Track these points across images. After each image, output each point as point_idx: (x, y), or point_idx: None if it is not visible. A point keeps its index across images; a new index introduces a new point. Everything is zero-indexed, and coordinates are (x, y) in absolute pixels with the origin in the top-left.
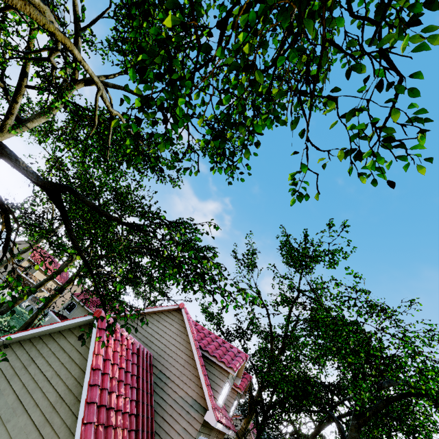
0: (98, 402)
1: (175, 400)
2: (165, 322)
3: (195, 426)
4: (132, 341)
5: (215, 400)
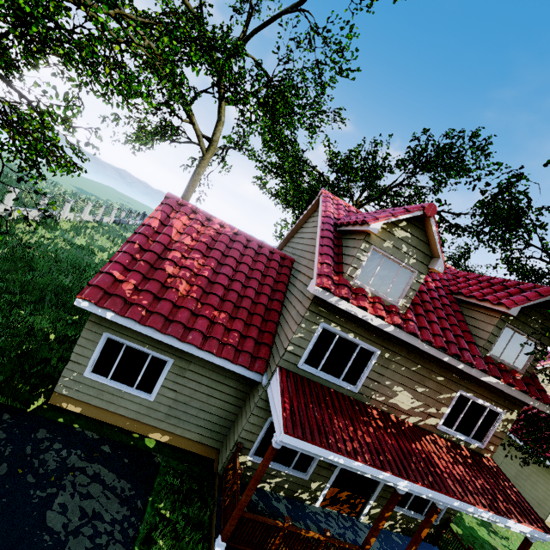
0: (146, 248)
1: (298, 289)
2: (310, 224)
3: (305, 306)
4: (234, 232)
5: (342, 276)
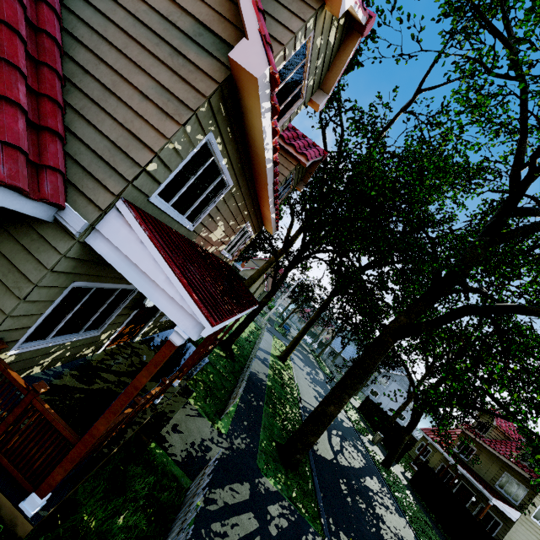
0: None
1: (136, 17)
2: None
3: (196, 86)
4: None
5: None
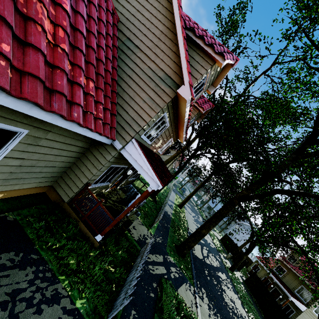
0: None
1: (143, 71)
2: None
3: (163, 99)
4: None
5: None
